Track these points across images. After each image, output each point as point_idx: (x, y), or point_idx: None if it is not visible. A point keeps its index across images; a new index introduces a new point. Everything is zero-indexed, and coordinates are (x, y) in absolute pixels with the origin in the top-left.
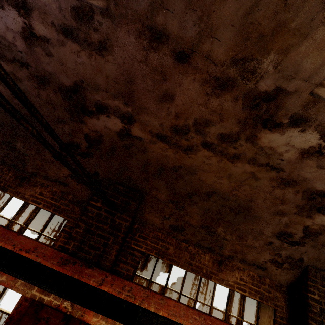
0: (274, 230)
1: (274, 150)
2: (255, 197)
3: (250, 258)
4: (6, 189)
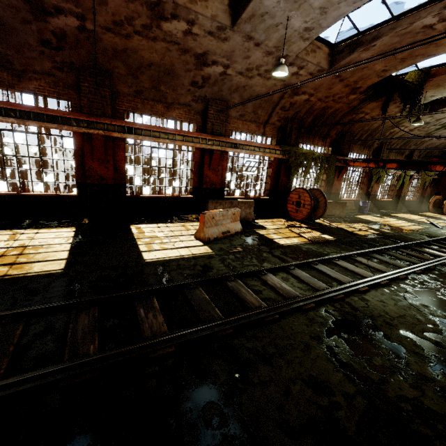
0: (189, 81)
1: (172, 33)
2: (174, 63)
3: (182, 101)
4: (13, 86)
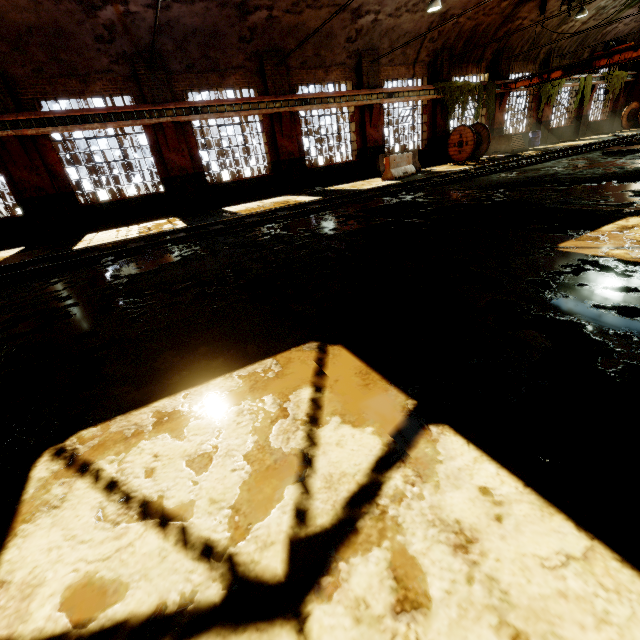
0: (345, 39)
1: None
2: (333, 25)
3: (338, 62)
4: (220, 86)
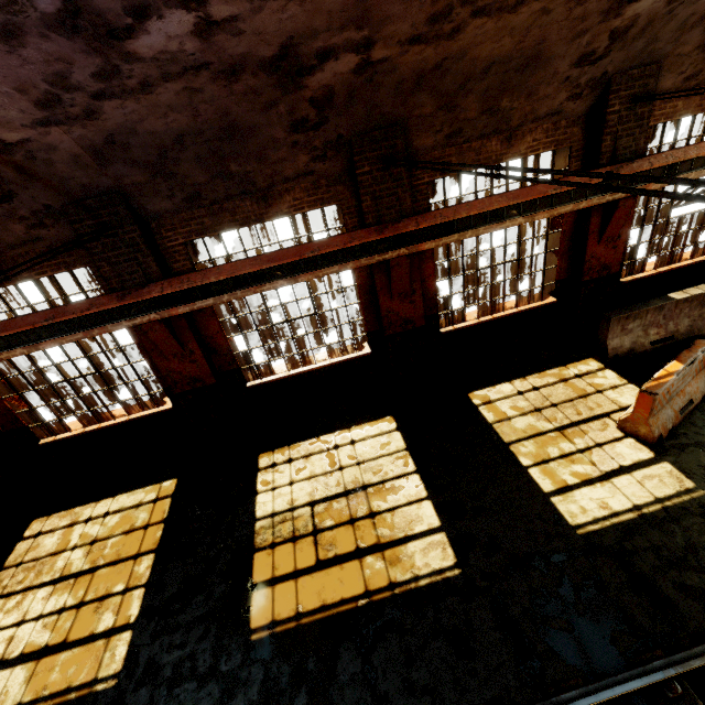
0: (572, 60)
1: None
2: (546, 36)
3: (543, 112)
4: (261, 219)
